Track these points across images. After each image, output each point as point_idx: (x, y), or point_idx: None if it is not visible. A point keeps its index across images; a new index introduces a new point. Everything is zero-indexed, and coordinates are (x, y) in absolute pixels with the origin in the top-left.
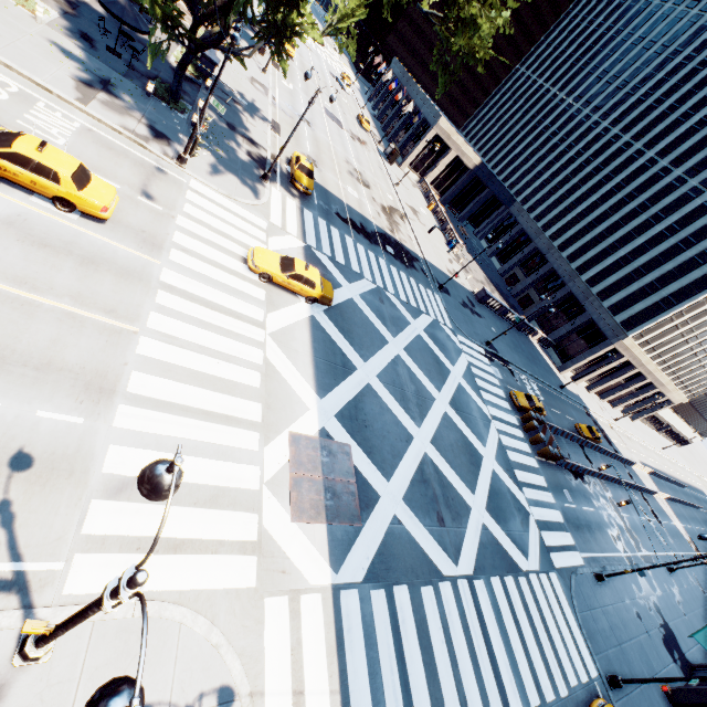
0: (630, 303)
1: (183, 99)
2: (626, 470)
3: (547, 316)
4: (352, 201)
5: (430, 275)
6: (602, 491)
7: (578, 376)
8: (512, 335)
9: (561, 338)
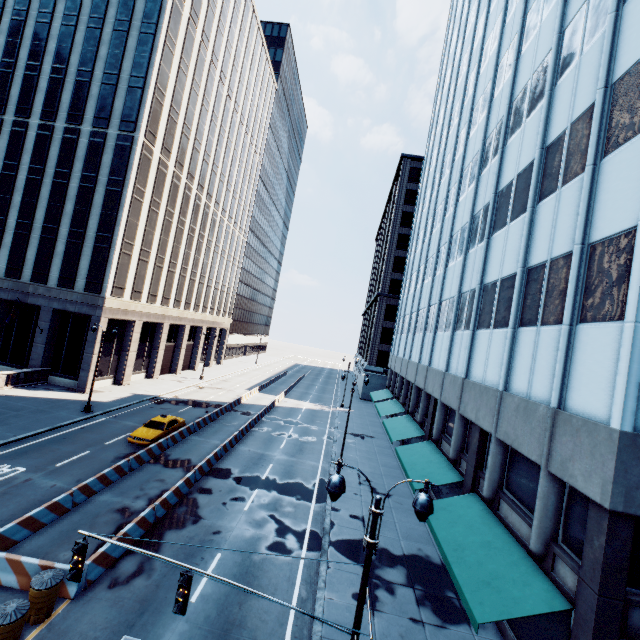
0: (73, 264)
1: None
2: (239, 412)
3: (8, 347)
4: None
5: None
6: (221, 484)
7: (118, 376)
8: None
9: (49, 356)
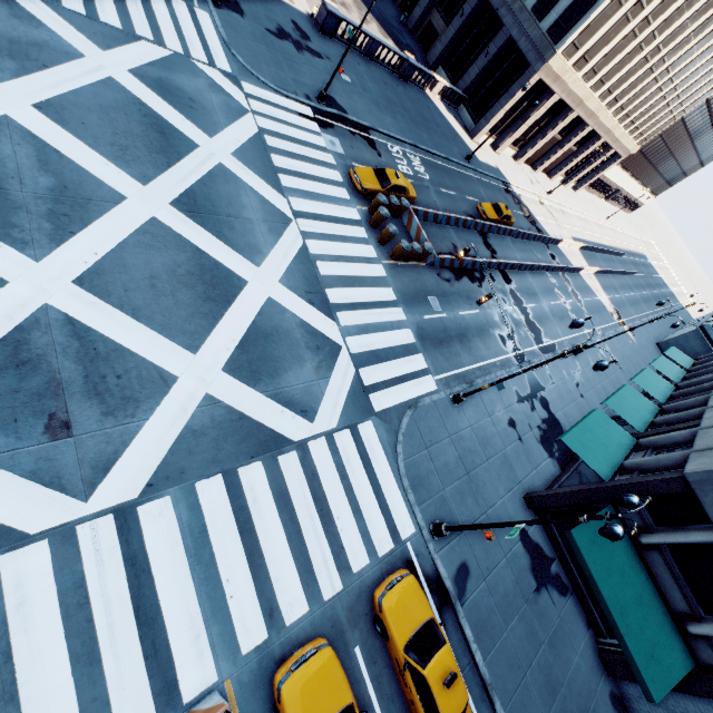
0: None
1: None
2: (549, 251)
3: (456, 53)
4: None
5: None
6: (501, 284)
7: (499, 141)
8: (388, 87)
9: (474, 85)
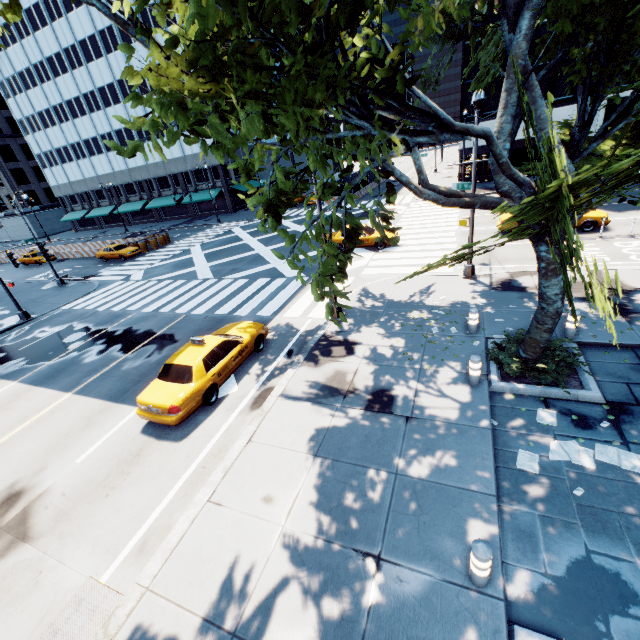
0: None
1: (521, 407)
2: None
3: None
4: (6, 418)
5: (3, 335)
6: None
7: None
8: None
9: None
